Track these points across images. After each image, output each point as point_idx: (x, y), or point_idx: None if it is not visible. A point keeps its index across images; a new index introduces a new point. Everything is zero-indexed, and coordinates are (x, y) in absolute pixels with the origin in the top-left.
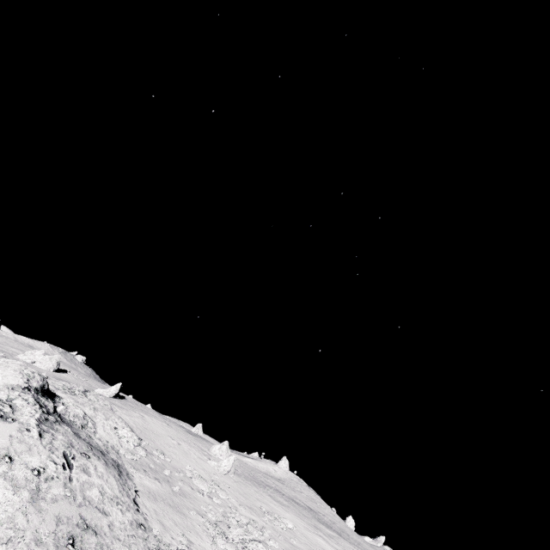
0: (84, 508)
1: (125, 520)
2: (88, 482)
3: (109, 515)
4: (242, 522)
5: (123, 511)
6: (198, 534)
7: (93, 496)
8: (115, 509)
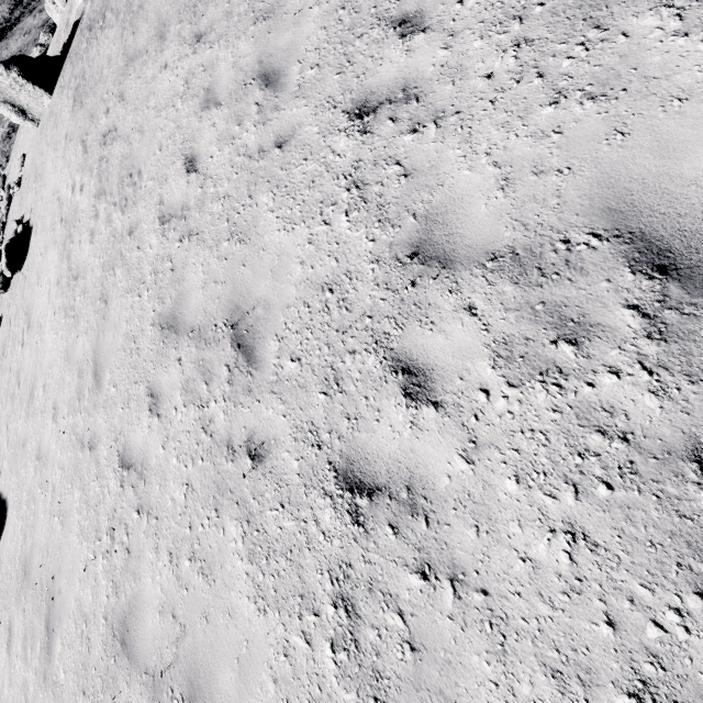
0: None
1: None
2: None
3: None
4: None
5: None
6: None
7: None
8: None
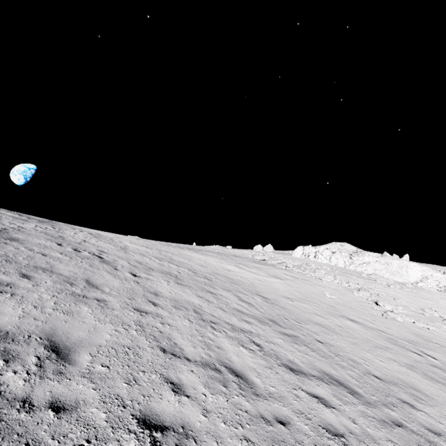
0: None
1: None
2: None
3: None
4: None
5: None
6: None
7: None
8: None
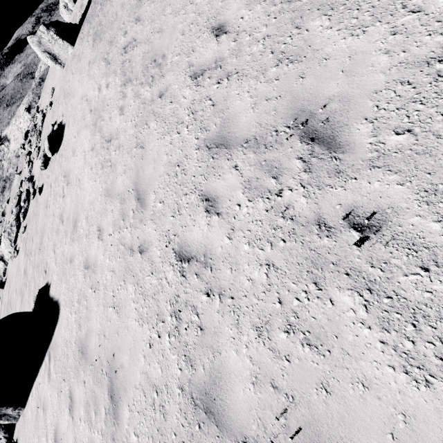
0: None
1: None
2: None
3: None
4: (23, 192)
5: None
6: None
7: None
8: None
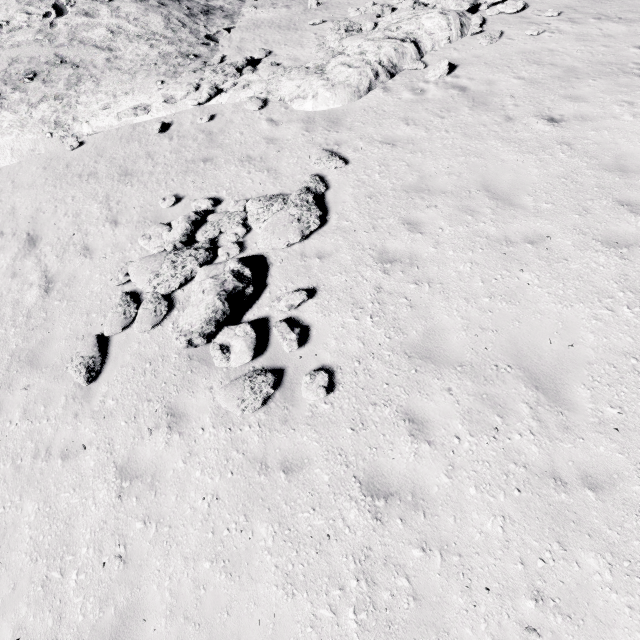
0: (67, 48)
1: (152, 53)
2: (90, 25)
3: (119, 51)
4: (439, 1)
5: (156, 46)
6: (300, 44)
7: (94, 37)
8: (138, 45)
